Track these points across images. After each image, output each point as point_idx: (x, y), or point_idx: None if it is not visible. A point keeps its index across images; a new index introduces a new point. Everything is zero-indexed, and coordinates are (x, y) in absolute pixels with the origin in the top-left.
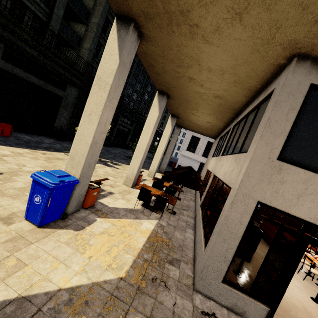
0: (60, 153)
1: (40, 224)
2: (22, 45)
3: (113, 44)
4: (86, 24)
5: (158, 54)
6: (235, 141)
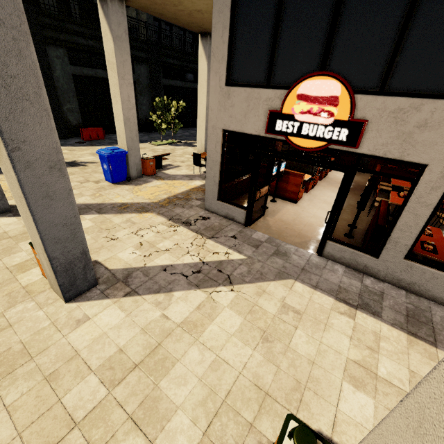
0: (145, 144)
1: (113, 182)
2: (78, 41)
3: (104, 23)
4: None
5: (150, 4)
6: None
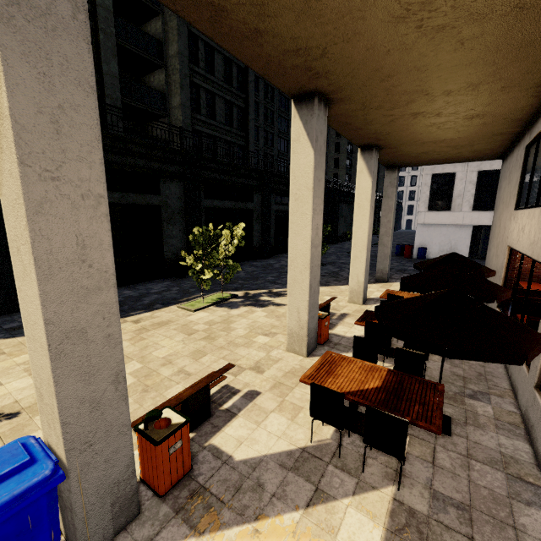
0: (170, 309)
1: None
2: None
3: None
4: (163, 65)
5: None
6: None
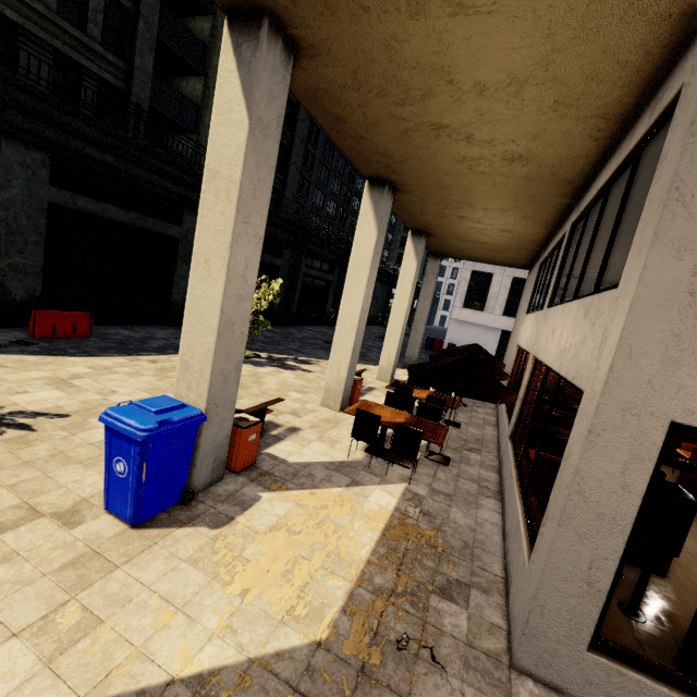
0: None
1: (135, 521)
2: (82, 149)
3: (230, 84)
4: (203, 73)
5: (345, 84)
6: (581, 263)
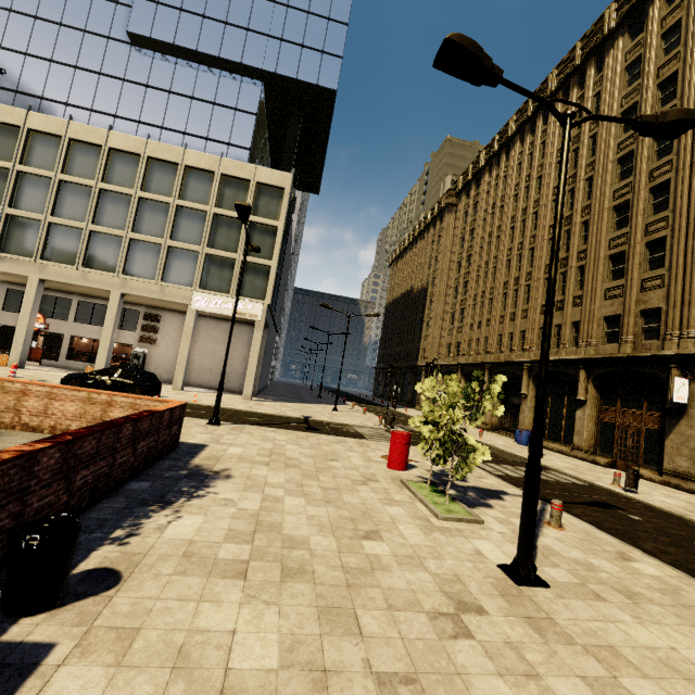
0: None
1: None
2: None
3: None
4: None
5: None
6: None
